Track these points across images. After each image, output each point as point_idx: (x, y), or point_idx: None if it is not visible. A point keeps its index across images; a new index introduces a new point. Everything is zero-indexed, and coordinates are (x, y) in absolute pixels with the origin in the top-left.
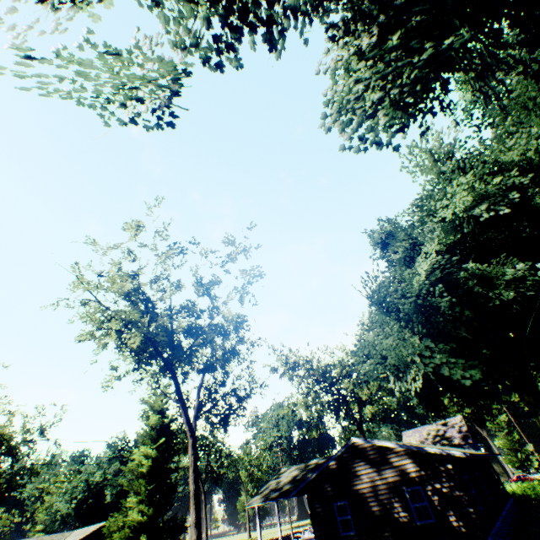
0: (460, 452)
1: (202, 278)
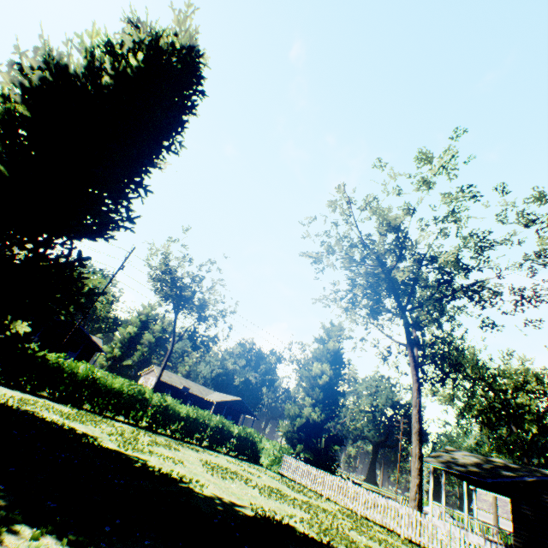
0: None
1: (490, 232)
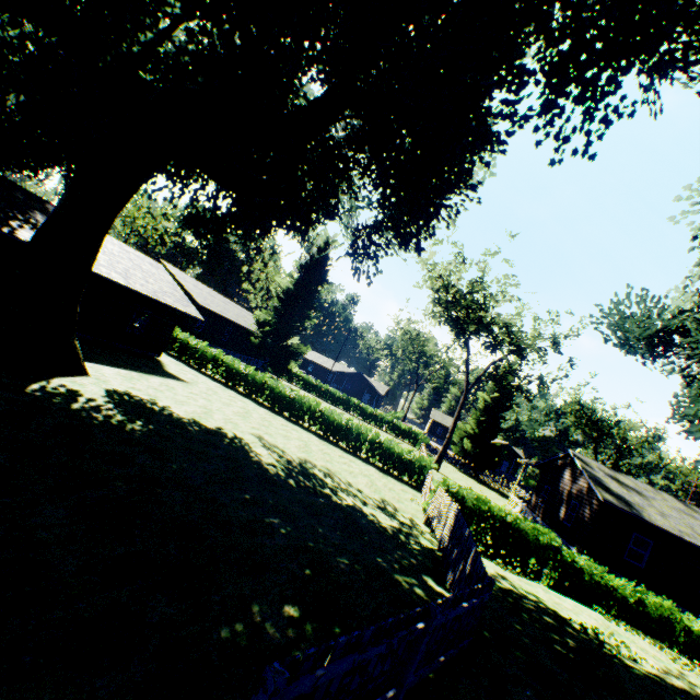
0: (599, 495)
1: (470, 284)
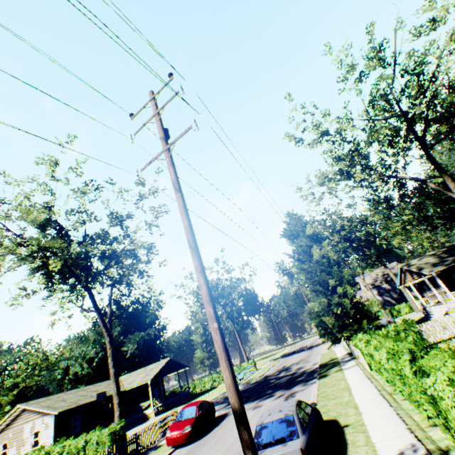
0: None
1: None
